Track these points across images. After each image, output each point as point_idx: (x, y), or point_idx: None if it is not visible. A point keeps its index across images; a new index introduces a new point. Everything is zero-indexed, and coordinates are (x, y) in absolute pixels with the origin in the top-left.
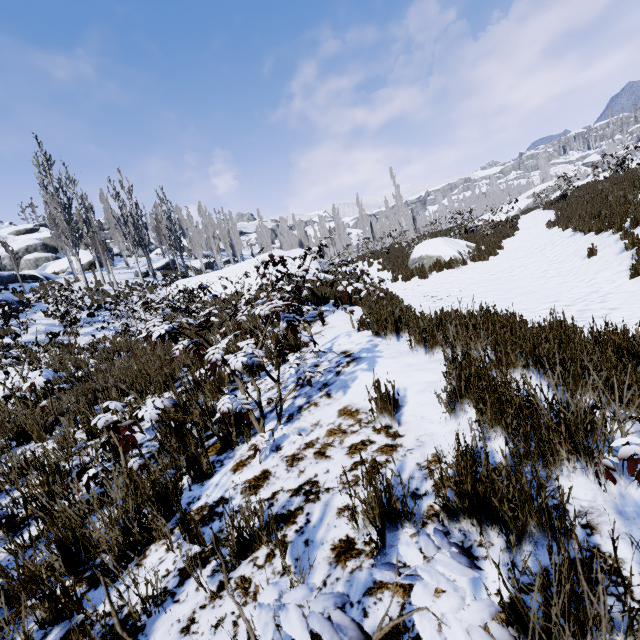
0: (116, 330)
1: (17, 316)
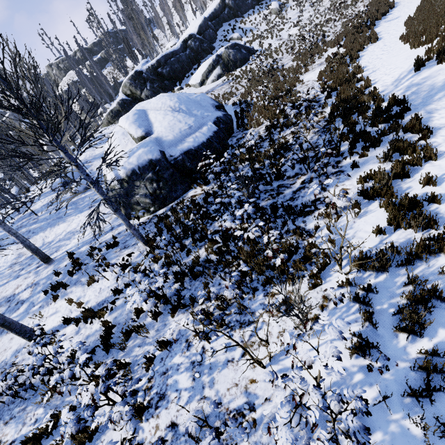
0: (313, 13)
1: (285, 11)
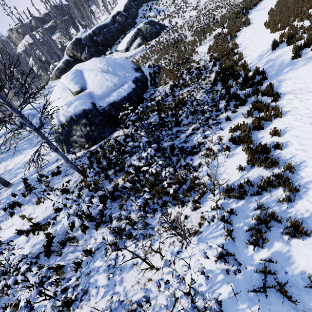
0: (207, 0)
1: None
